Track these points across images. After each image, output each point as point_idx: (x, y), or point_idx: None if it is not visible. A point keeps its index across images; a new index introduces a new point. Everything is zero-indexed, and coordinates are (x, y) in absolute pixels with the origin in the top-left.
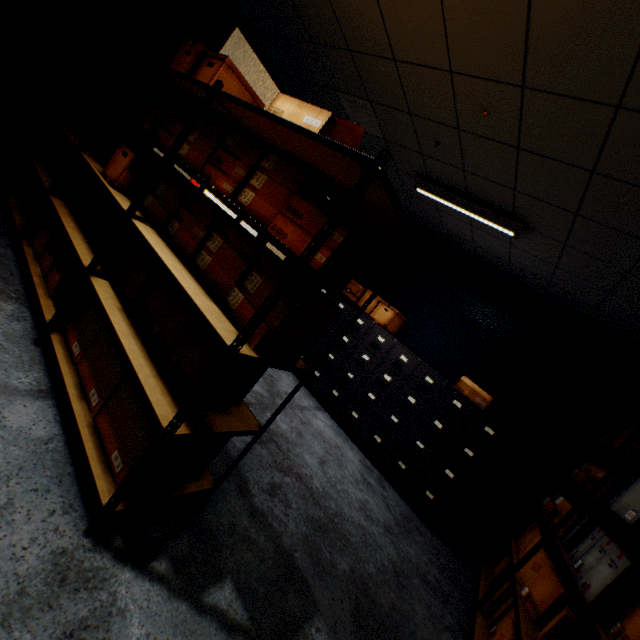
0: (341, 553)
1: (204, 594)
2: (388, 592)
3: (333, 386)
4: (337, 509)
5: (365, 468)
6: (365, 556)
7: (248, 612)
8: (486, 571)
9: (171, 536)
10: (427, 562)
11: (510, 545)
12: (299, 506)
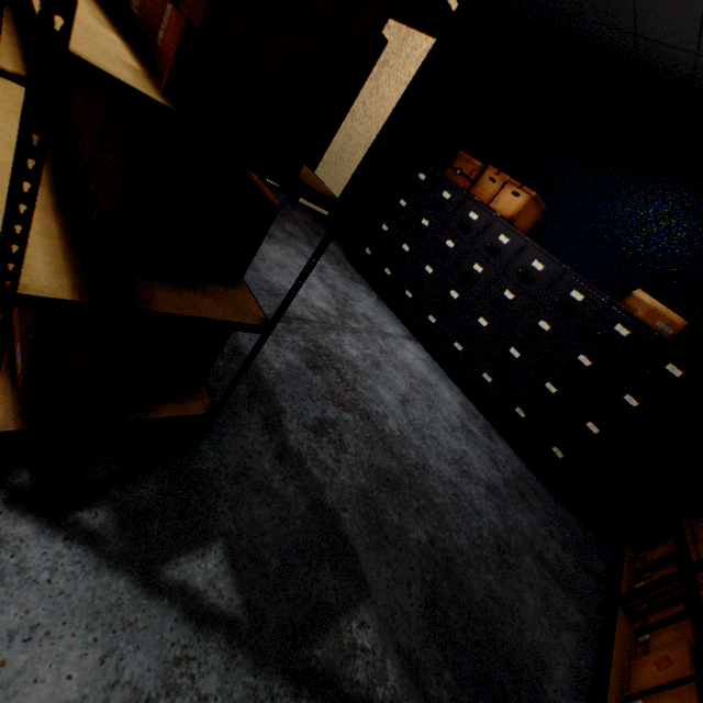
0: (417, 517)
1: (166, 565)
2: (484, 574)
3: (429, 310)
4: (418, 460)
5: (467, 413)
6: (454, 523)
7: (243, 595)
8: (632, 554)
9: (128, 476)
10: (546, 536)
11: (683, 531)
12: (360, 451)
